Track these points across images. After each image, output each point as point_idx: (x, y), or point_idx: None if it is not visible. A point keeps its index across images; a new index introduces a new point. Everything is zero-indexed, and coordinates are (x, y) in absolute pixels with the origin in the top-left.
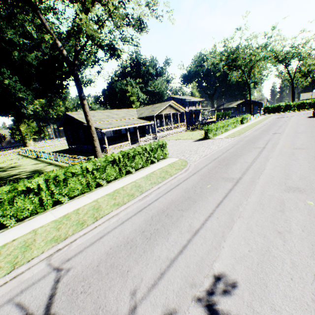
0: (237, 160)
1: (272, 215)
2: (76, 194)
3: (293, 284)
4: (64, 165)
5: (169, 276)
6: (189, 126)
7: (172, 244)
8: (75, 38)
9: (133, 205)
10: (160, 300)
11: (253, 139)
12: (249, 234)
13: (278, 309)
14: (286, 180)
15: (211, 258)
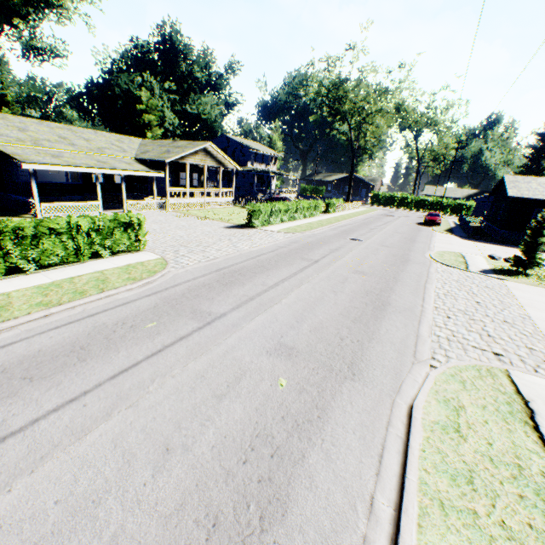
0: (254, 278)
1: (196, 406)
2: None
3: None
4: None
5: None
6: (241, 197)
7: None
8: None
9: None
10: None
11: (317, 243)
12: (105, 453)
13: None
14: (289, 330)
15: None
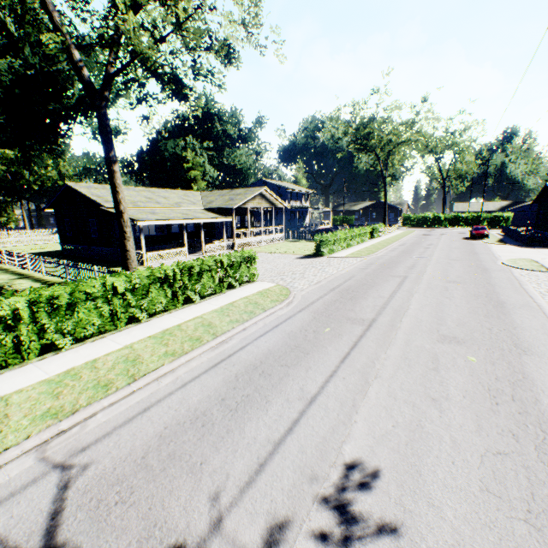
0: (368, 293)
1: (423, 375)
2: (86, 334)
3: (455, 470)
4: (55, 281)
5: (273, 468)
6: (289, 232)
7: (274, 418)
8: (103, 49)
9: (201, 357)
10: (262, 506)
11: (390, 263)
12: (392, 402)
13: (437, 505)
14: (438, 326)
15: (339, 437)
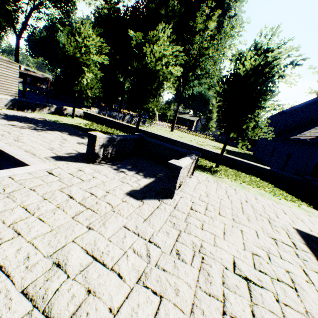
0: None
1: None
2: None
3: None
4: None
5: None
6: None
7: None
8: None
9: None
10: None
11: None
12: None
13: None
14: None
15: None
